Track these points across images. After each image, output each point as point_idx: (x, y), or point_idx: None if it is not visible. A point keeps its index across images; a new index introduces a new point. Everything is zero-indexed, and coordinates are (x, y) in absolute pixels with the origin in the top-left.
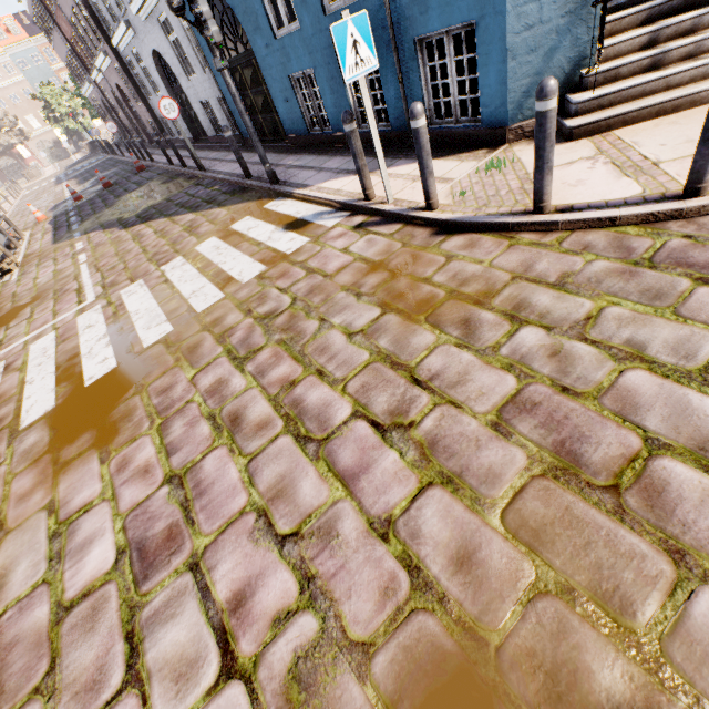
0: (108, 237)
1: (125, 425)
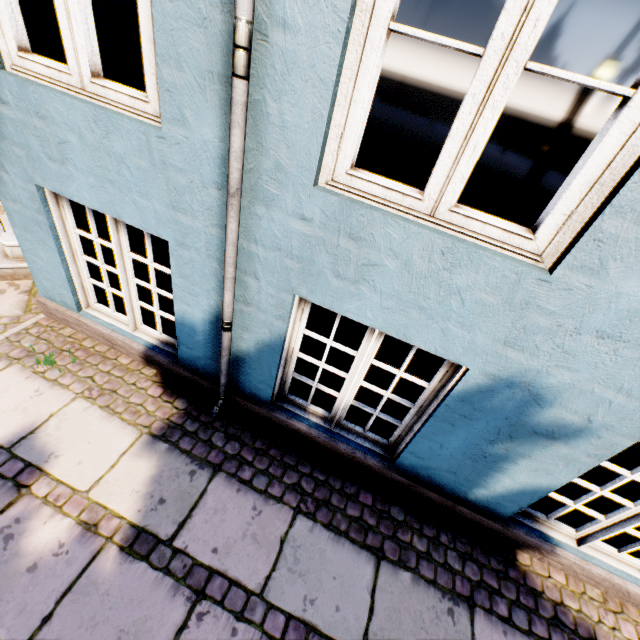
0: None
1: None
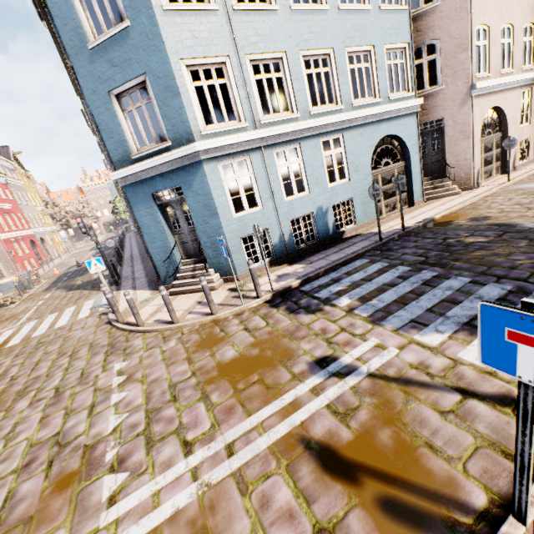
0: (58, 294)
1: None
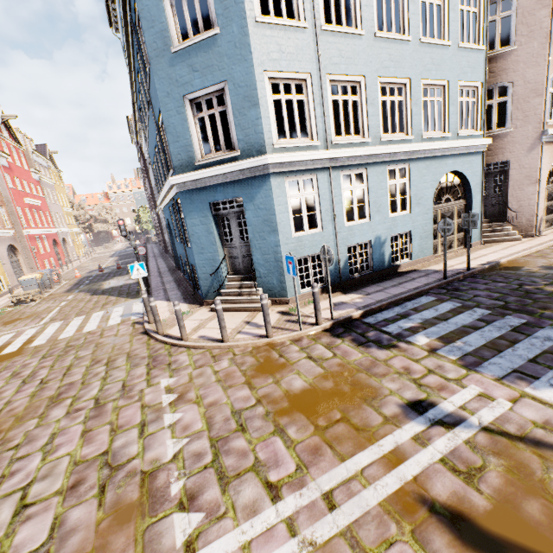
0: (82, 297)
1: None
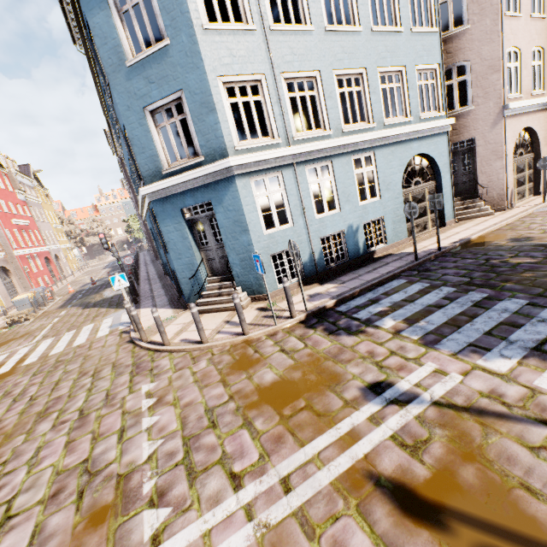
0: (74, 311)
1: None
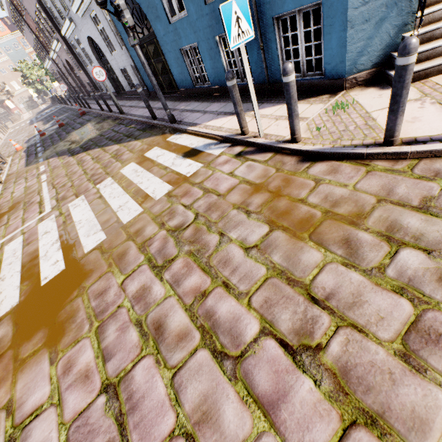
0: (61, 162)
1: (70, 326)
